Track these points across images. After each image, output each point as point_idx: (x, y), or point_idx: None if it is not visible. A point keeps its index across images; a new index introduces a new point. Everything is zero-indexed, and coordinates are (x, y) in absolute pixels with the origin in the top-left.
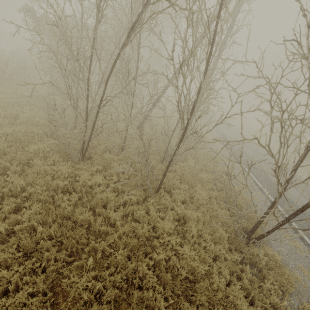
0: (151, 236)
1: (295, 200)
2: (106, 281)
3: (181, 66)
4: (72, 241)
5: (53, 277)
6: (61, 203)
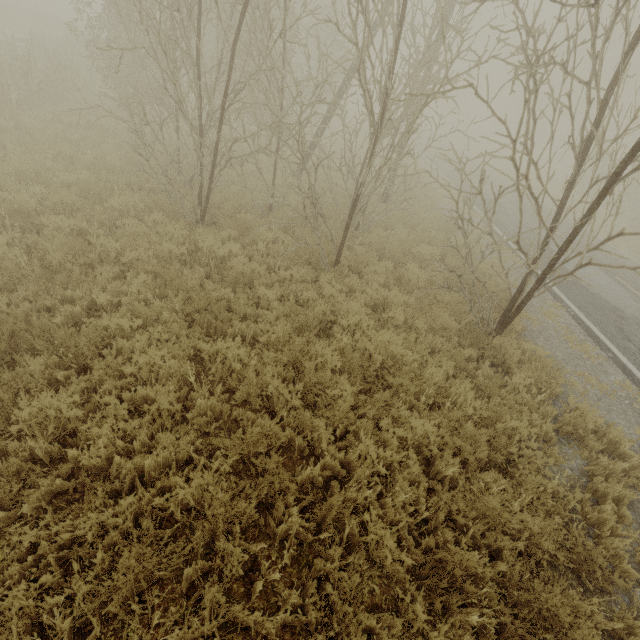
0: (329, 323)
1: (603, 292)
2: (263, 360)
3: None
4: (208, 317)
5: (189, 355)
6: (180, 278)
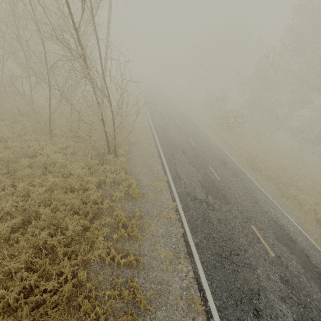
0: (39, 154)
1: (177, 142)
2: None
3: (27, 45)
4: None
5: None
6: None
